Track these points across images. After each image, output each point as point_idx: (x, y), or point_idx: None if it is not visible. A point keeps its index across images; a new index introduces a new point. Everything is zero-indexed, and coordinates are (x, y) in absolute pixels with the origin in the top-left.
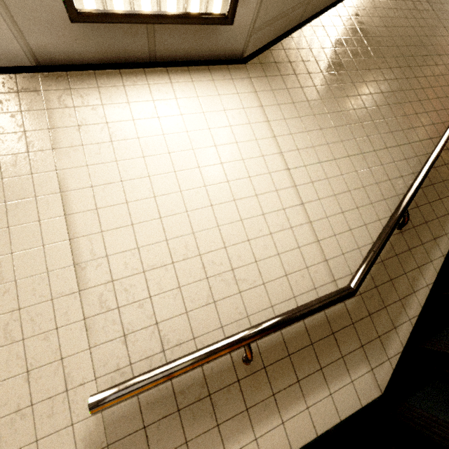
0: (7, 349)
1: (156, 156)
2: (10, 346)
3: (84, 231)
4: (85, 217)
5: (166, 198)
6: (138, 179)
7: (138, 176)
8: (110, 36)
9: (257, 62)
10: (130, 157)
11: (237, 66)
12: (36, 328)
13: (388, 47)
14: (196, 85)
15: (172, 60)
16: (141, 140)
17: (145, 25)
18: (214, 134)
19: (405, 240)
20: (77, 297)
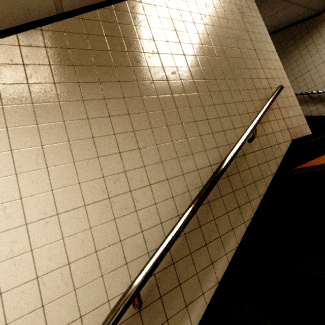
0: None
1: None
2: None
3: None
4: None
5: None
6: None
7: None
8: None
9: None
10: None
11: None
12: None
13: (184, 55)
14: None
15: None
16: None
17: None
18: None
19: (143, 322)
20: None
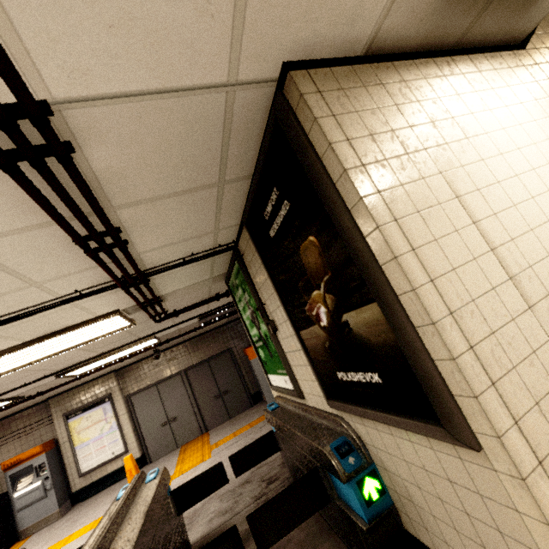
0: (507, 380)
1: (509, 152)
2: (508, 376)
3: (498, 240)
4: (490, 224)
5: (541, 198)
6: (509, 179)
7: (507, 175)
8: (450, 15)
9: (532, 47)
10: (490, 155)
11: (520, 52)
12: (517, 353)
13: None
14: (500, 74)
15: (467, 47)
16: (489, 136)
17: (486, 1)
18: (541, 126)
19: None
20: (531, 314)
